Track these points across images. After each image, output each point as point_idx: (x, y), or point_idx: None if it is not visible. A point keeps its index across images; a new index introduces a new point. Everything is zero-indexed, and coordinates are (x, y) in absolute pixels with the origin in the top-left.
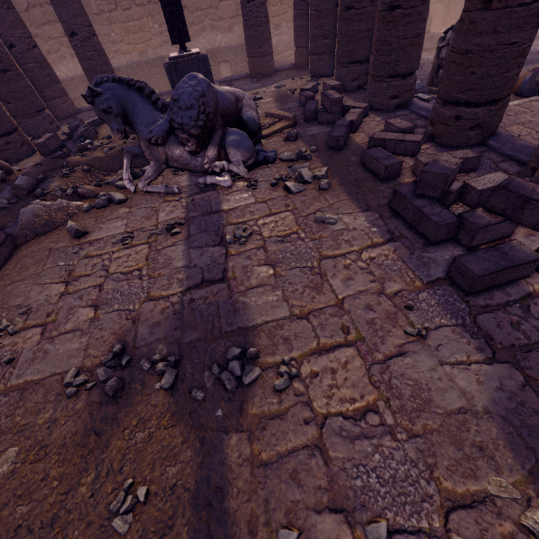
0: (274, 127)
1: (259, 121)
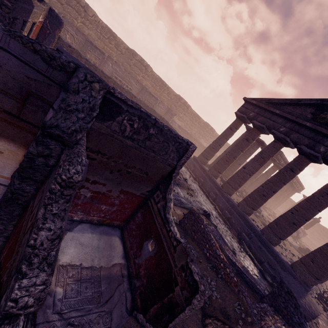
0: (301, 244)
1: (300, 237)
